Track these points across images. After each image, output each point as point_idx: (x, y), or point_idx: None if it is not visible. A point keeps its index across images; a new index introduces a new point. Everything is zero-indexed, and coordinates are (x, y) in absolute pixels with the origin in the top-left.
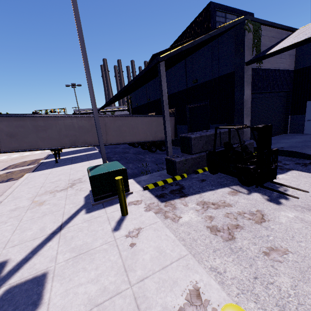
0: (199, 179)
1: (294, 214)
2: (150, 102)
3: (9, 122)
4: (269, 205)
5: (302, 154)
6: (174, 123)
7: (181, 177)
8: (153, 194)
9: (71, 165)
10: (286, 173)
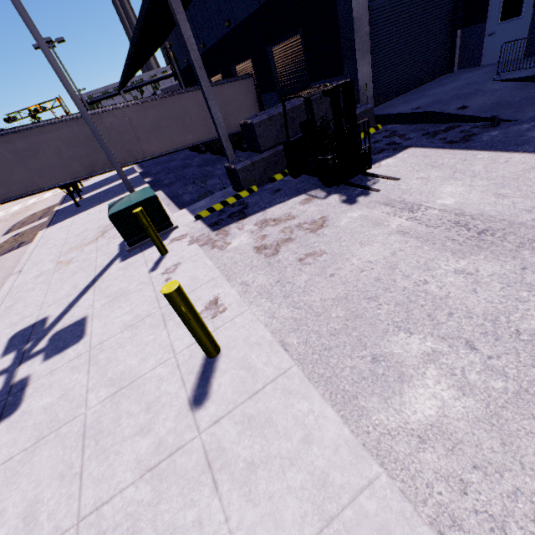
0: (273, 189)
1: (361, 212)
2: (207, 51)
3: None
4: (340, 207)
5: (441, 115)
6: (255, 92)
7: (248, 192)
8: (206, 223)
9: (100, 207)
10: (397, 155)
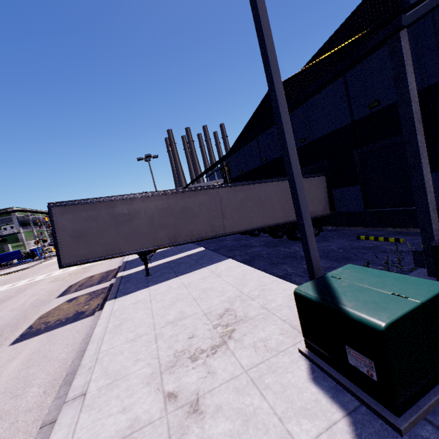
0: None
1: None
2: (268, 162)
3: (75, 214)
4: None
5: None
6: (326, 187)
7: None
8: None
9: (180, 279)
10: None
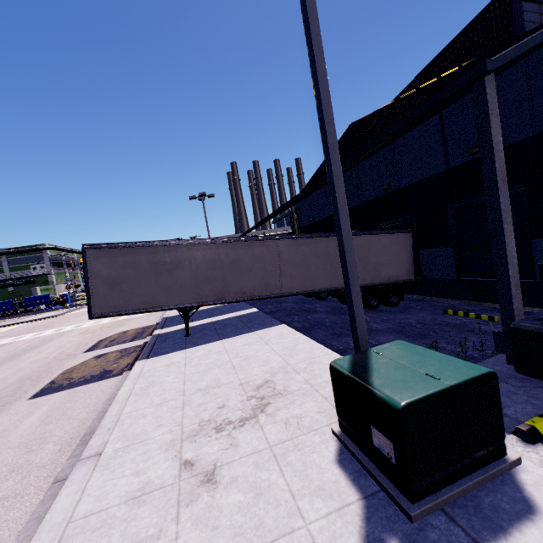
0: None
1: None
2: None
3: (111, 259)
4: None
5: None
6: (411, 246)
7: None
8: None
9: (223, 343)
10: None
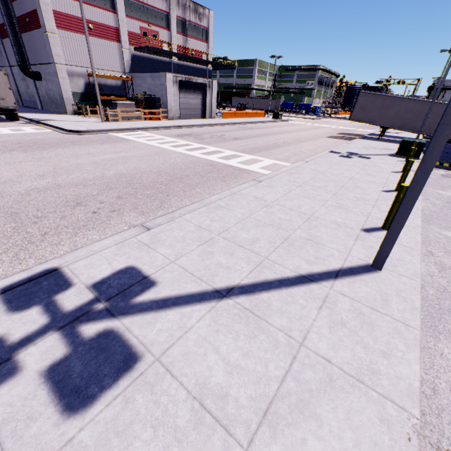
0: None
1: None
2: None
3: (367, 98)
4: None
5: None
6: None
7: None
8: None
9: (389, 143)
10: None
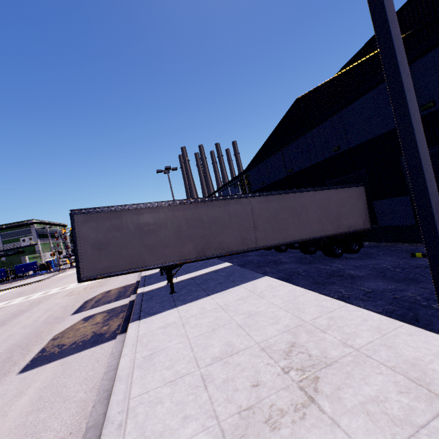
0: None
1: None
2: (294, 173)
3: (98, 222)
4: None
5: None
6: (365, 198)
7: None
8: None
9: (213, 299)
10: None
